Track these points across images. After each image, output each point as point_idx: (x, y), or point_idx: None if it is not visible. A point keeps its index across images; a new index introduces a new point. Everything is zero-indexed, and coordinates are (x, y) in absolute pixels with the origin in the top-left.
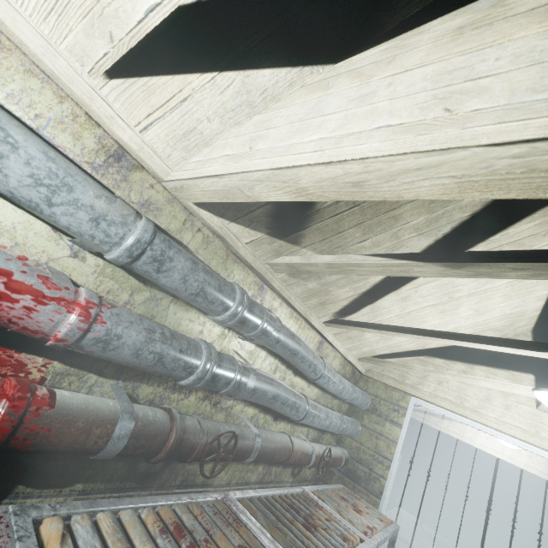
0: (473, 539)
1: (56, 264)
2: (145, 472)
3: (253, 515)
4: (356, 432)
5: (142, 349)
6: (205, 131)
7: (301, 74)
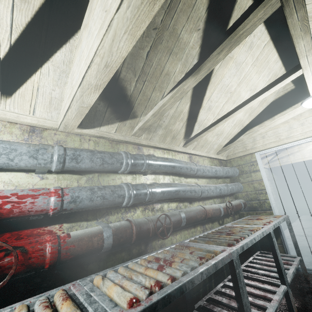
0: None
1: (37, 186)
2: (137, 253)
3: (197, 242)
4: (240, 188)
5: (93, 197)
6: (56, 96)
7: (71, 44)
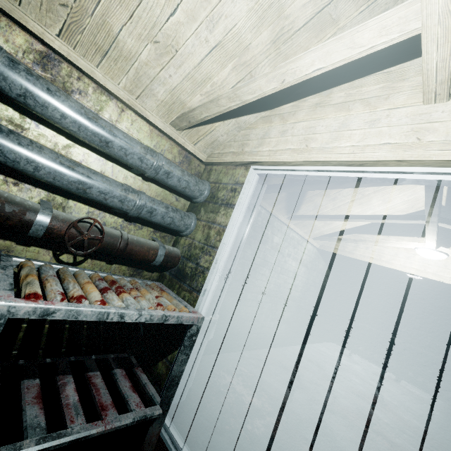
0: (401, 365)
1: None
2: None
3: None
4: (186, 226)
5: None
6: None
7: None
